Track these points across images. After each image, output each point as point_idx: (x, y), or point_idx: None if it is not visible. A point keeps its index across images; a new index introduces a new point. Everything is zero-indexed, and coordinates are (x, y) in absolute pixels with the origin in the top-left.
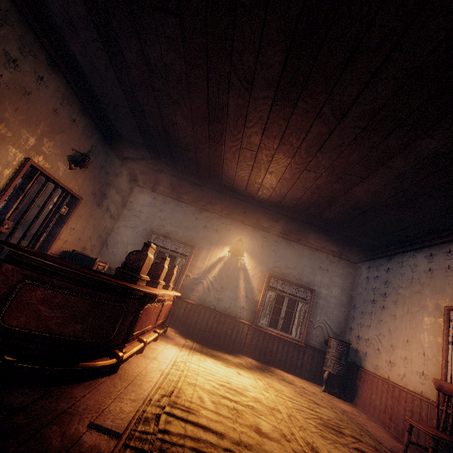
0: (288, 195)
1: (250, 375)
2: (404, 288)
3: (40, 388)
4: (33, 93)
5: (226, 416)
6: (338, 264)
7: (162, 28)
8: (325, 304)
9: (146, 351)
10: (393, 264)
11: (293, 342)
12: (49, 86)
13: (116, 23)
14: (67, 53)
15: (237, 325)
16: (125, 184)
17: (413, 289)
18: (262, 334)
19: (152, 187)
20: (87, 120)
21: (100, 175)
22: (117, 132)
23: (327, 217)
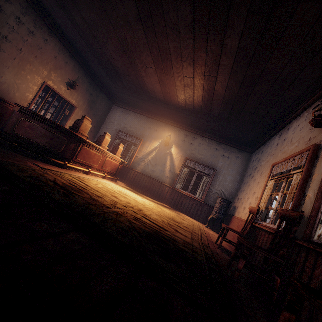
0: (185, 99)
1: (150, 201)
2: (264, 161)
3: (25, 156)
4: (43, 48)
5: (102, 189)
6: (237, 153)
7: (82, 0)
8: (223, 179)
9: (91, 176)
10: (265, 147)
11: (196, 200)
12: (51, 44)
13: (66, 3)
14: (57, 25)
15: (162, 186)
16: (105, 102)
17: (267, 159)
18: (177, 193)
19: (121, 105)
20: (74, 62)
21: (87, 95)
22: (92, 68)
23: (215, 114)
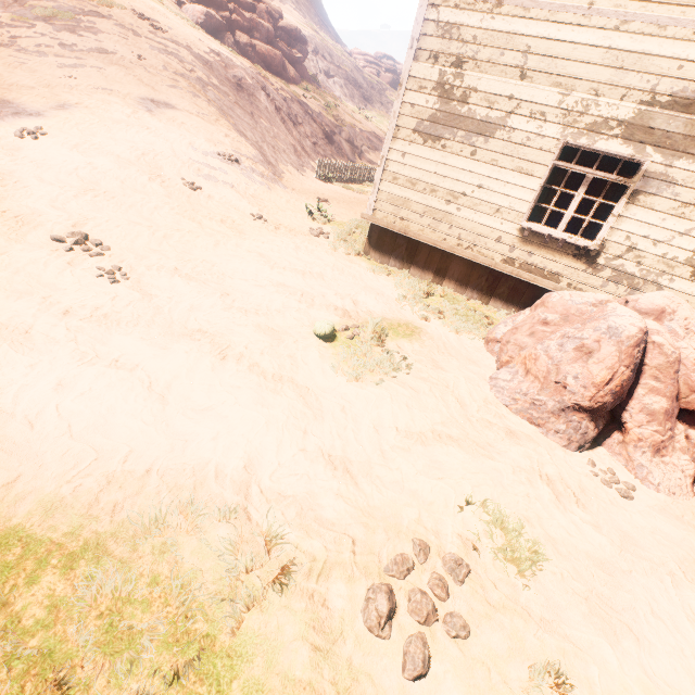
0: None
1: None
2: None
3: None
4: None
5: None
6: None
7: None
8: None
9: None
10: None
11: None
12: None
13: None
14: None
15: None
16: None
17: None
18: None
19: None
20: None
21: None
22: None
23: None
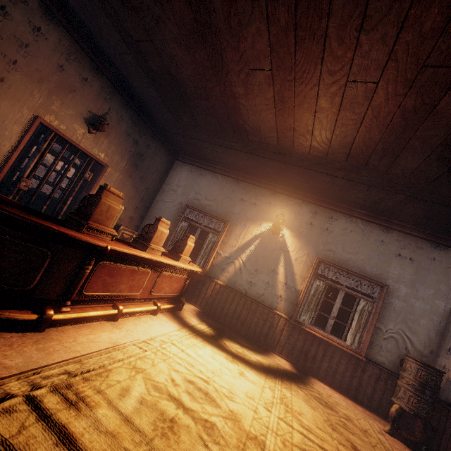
0: (333, 140)
1: (259, 380)
2: None
3: None
4: (31, 46)
5: (139, 428)
6: (432, 251)
7: None
8: (404, 308)
9: (125, 321)
10: None
11: (347, 351)
12: (49, 39)
13: None
14: None
15: (271, 316)
16: (161, 156)
17: None
18: (303, 333)
19: (190, 160)
20: (102, 81)
21: (127, 144)
22: (137, 92)
23: (402, 171)
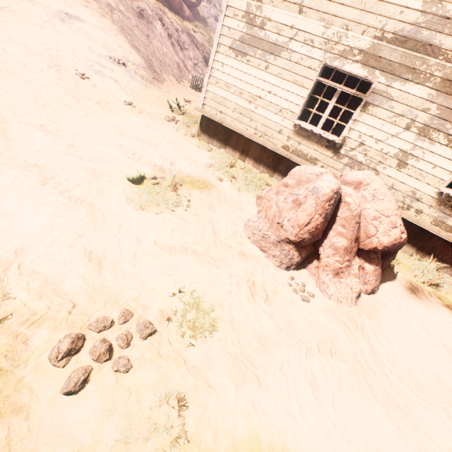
0: None
1: None
2: None
3: None
4: None
5: None
6: None
7: None
8: None
9: None
10: None
11: None
12: None
13: None
14: None
15: None
16: None
17: None
18: None
19: None
20: None
21: None
22: None
23: None
